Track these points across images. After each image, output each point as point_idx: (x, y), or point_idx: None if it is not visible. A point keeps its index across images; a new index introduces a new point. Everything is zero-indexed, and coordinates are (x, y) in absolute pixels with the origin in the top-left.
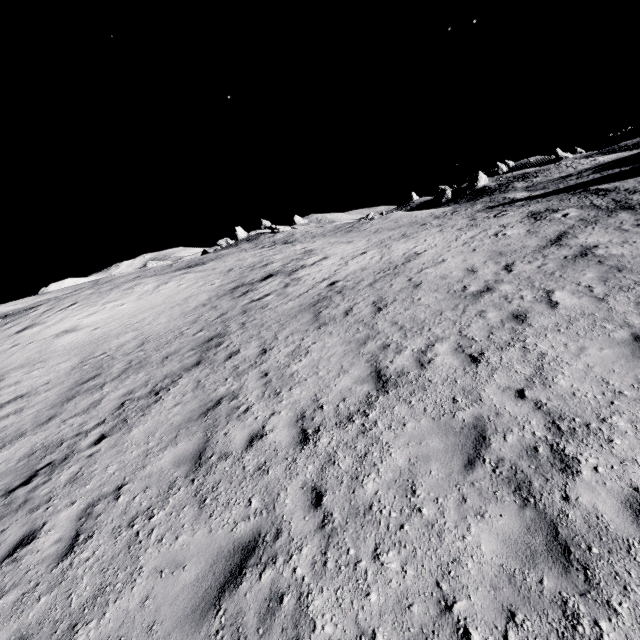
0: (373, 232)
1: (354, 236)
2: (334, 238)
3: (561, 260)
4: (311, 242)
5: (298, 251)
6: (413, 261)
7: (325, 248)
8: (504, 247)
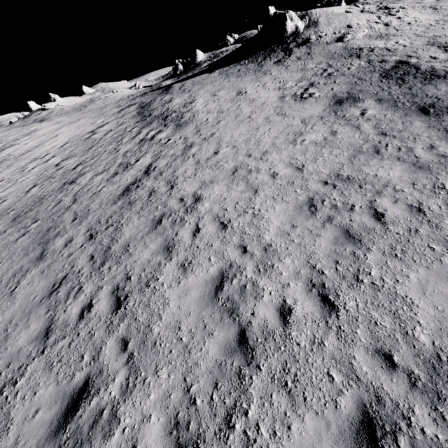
0: (82, 113)
1: (72, 116)
2: (65, 117)
3: (79, 141)
4: (51, 121)
5: (28, 132)
6: (48, 141)
7: (42, 129)
8: (81, 132)
